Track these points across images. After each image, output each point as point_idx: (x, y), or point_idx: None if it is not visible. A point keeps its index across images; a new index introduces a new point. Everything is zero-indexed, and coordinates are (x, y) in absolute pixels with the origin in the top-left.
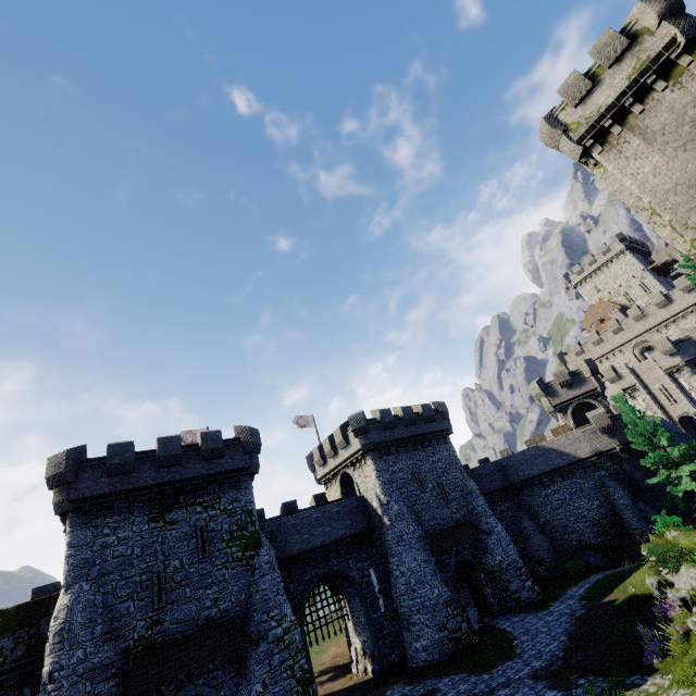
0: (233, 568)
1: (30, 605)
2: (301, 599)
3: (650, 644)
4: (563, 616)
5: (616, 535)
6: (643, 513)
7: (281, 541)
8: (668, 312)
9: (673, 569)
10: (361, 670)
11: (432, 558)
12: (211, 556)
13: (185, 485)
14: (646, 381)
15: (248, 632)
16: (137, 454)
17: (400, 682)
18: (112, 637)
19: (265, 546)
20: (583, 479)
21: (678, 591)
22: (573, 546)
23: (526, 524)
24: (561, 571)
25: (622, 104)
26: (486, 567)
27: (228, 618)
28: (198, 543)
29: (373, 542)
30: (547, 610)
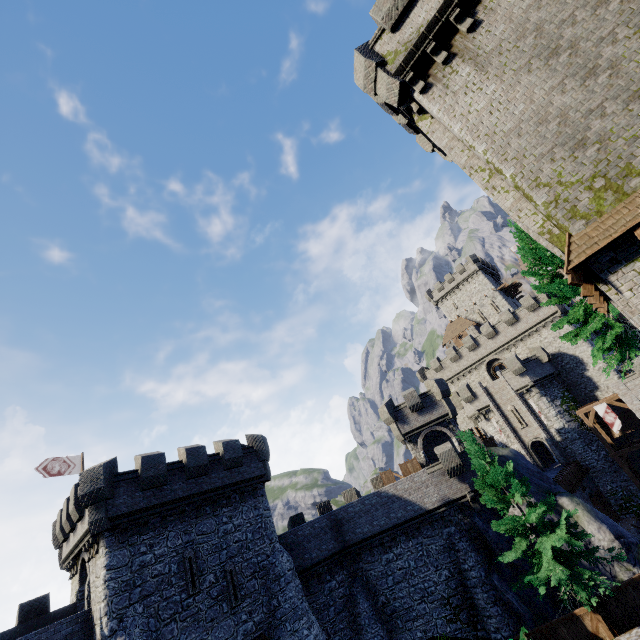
0: None
1: None
2: None
3: None
4: None
5: (468, 622)
6: (498, 593)
7: None
8: (516, 330)
9: None
10: None
11: None
12: None
13: None
14: (499, 401)
15: None
16: None
17: None
18: None
19: None
20: (430, 537)
21: None
22: (418, 639)
23: (361, 609)
24: None
25: (447, 18)
26: None
27: None
28: None
29: None
30: None
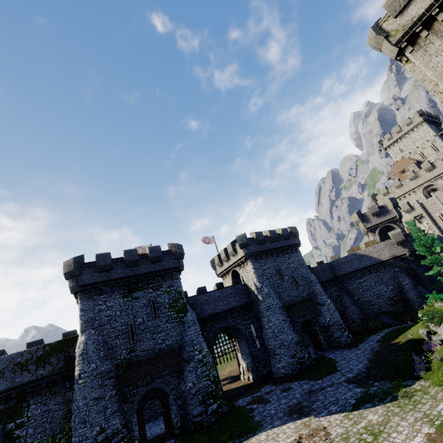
0: (172, 323)
1: (63, 341)
2: (211, 340)
3: (419, 365)
4: (367, 350)
5: (402, 306)
6: (421, 293)
7: (198, 308)
8: None
9: (437, 324)
10: (246, 378)
11: (287, 318)
12: (159, 316)
13: (142, 277)
14: (430, 211)
15: (183, 356)
16: (113, 259)
17: (269, 384)
18: (109, 358)
19: (190, 311)
20: (383, 273)
21: (439, 335)
22: (374, 312)
23: (346, 300)
24: (366, 327)
25: (430, 14)
26: (320, 324)
27: (171, 349)
28: (151, 309)
29: (252, 309)
30: (357, 348)
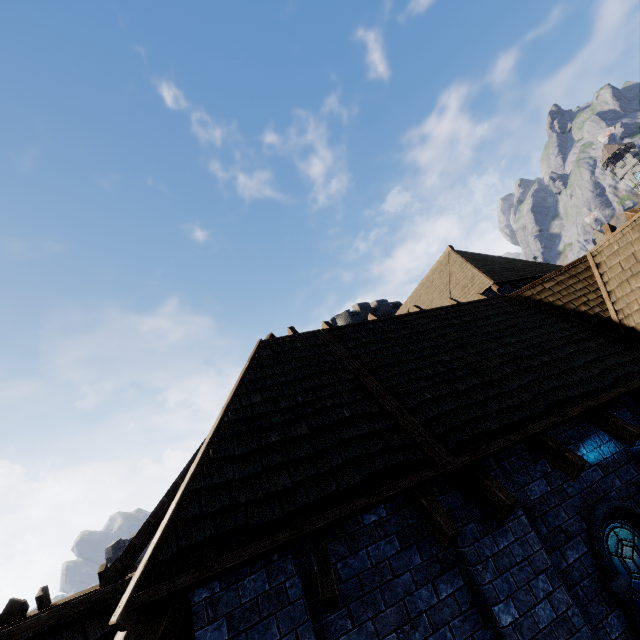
0: None
1: None
2: None
3: None
4: None
5: None
6: None
7: None
8: None
9: None
10: None
11: None
12: None
13: None
14: None
15: None
16: None
17: None
18: None
19: None
20: None
21: None
22: None
23: None
24: None
25: None
26: None
27: None
28: None
29: None
30: None
